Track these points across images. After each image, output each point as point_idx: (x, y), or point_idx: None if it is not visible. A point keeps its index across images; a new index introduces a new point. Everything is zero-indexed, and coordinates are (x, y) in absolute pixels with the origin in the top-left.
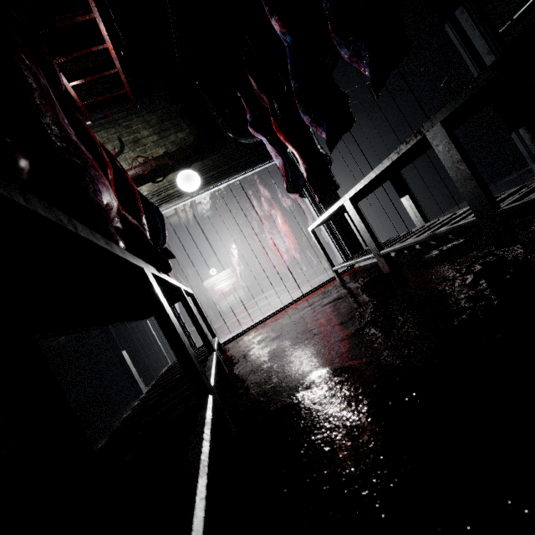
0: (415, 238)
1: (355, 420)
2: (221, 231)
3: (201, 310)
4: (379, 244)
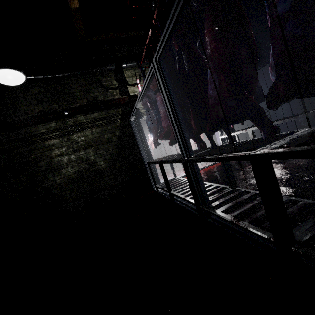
0: None
1: (288, 195)
2: (142, 124)
3: (172, 164)
4: None
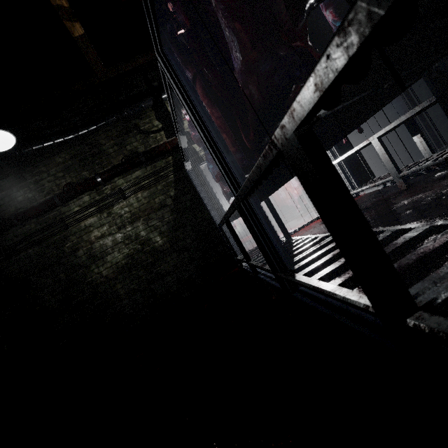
0: (434, 161)
1: None
2: None
3: None
4: (398, 169)
